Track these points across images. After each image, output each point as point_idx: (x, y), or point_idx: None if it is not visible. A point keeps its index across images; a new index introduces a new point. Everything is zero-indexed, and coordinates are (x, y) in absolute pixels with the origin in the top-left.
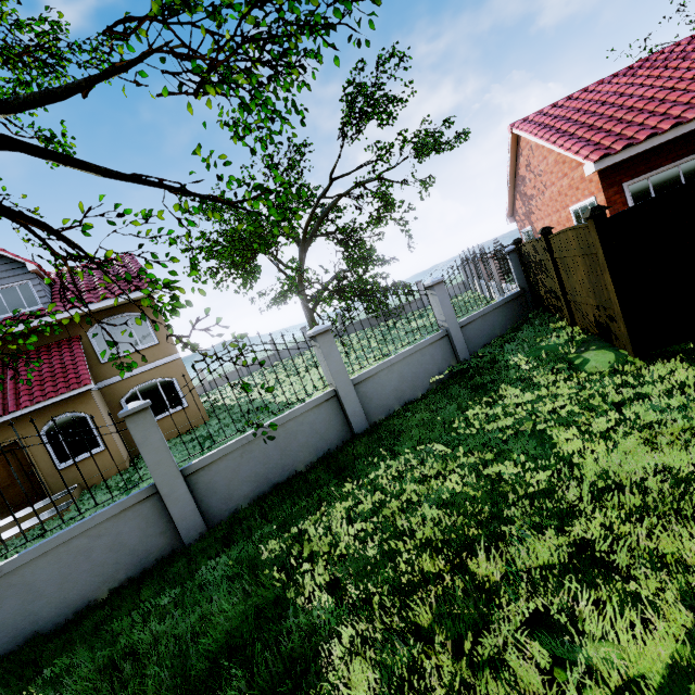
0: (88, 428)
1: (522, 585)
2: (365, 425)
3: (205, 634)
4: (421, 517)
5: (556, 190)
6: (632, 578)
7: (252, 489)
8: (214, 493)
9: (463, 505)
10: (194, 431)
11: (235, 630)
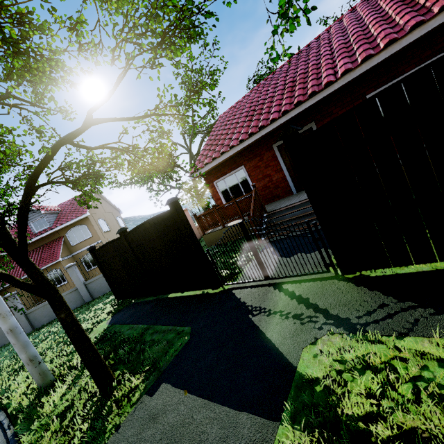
0: None
1: None
2: (90, 299)
3: None
4: None
5: None
6: None
7: (48, 319)
8: (36, 319)
9: None
10: None
11: None
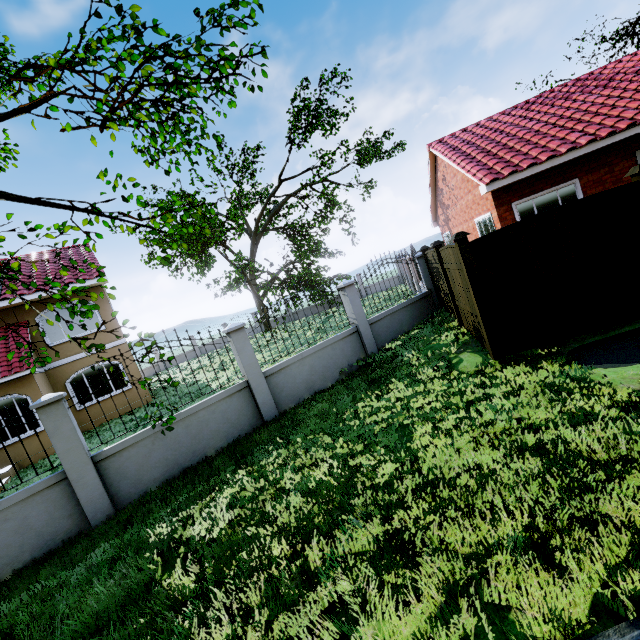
0: (0, 419)
1: (339, 570)
2: (275, 413)
3: (74, 616)
4: (286, 504)
5: (464, 203)
6: (417, 564)
7: (162, 473)
8: (124, 477)
9: (321, 494)
10: (136, 412)
11: (102, 611)
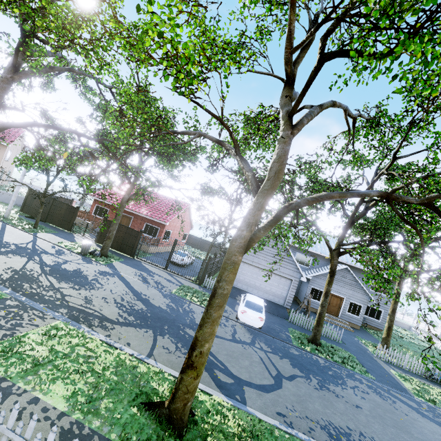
0: None
1: None
2: None
3: None
4: None
5: None
6: None
7: None
8: None
9: None
10: None
11: None
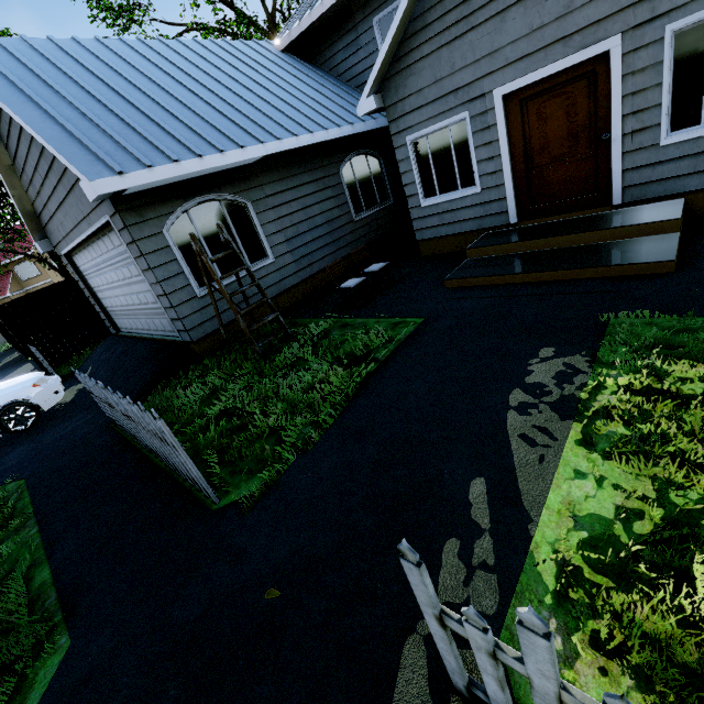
0: None
1: None
2: None
3: None
4: None
5: None
6: None
7: None
8: None
9: None
10: None
11: None
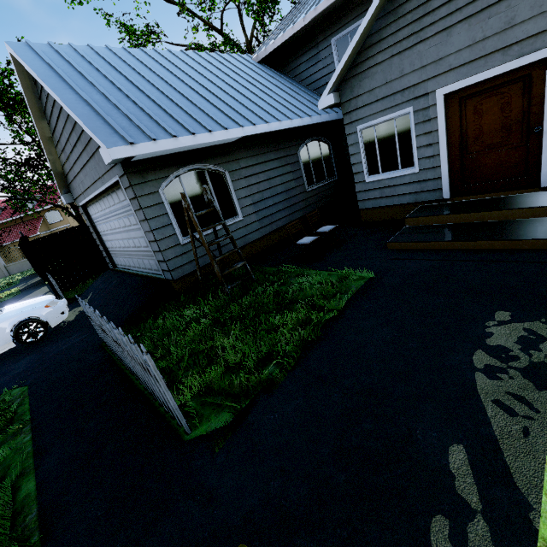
0: None
1: None
2: None
3: None
4: None
5: None
6: None
7: (17, 271)
8: (11, 270)
9: None
10: None
11: None
